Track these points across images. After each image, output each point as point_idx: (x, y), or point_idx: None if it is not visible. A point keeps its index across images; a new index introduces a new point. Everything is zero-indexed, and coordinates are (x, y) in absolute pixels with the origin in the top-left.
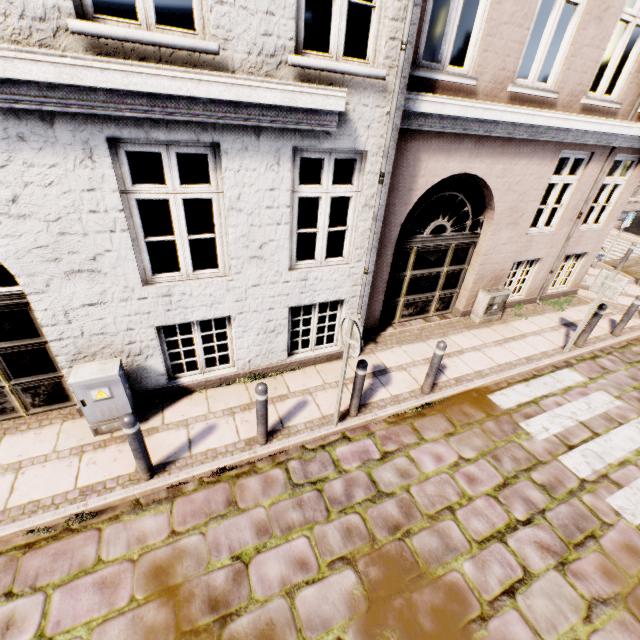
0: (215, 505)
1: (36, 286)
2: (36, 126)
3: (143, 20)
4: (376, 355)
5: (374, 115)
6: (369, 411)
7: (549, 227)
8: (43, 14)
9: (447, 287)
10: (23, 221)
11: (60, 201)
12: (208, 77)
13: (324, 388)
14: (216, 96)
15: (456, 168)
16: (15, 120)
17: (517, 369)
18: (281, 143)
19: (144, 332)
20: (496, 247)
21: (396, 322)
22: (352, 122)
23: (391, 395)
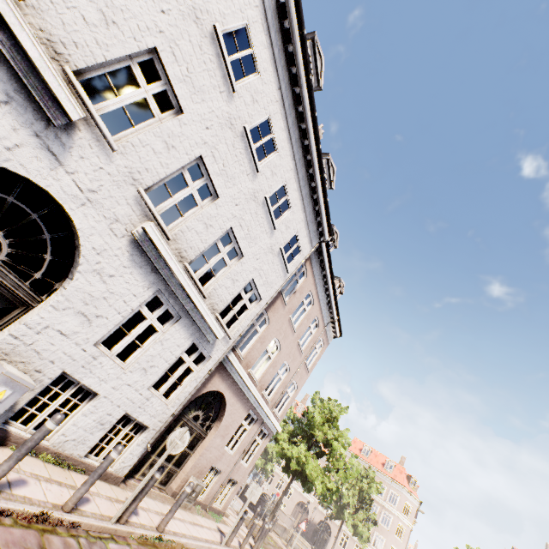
0: (31, 544)
1: (60, 305)
2: (149, 269)
3: (197, 276)
4: (128, 492)
5: (221, 347)
6: (130, 525)
7: (232, 450)
8: (183, 256)
9: (177, 463)
10: (102, 283)
11: (122, 289)
12: (202, 302)
13: (100, 495)
14: (199, 308)
15: (222, 388)
16: (146, 263)
17: (203, 542)
18: (195, 333)
19: (55, 369)
20: (212, 447)
21: (137, 477)
22: (215, 344)
23: (141, 522)
